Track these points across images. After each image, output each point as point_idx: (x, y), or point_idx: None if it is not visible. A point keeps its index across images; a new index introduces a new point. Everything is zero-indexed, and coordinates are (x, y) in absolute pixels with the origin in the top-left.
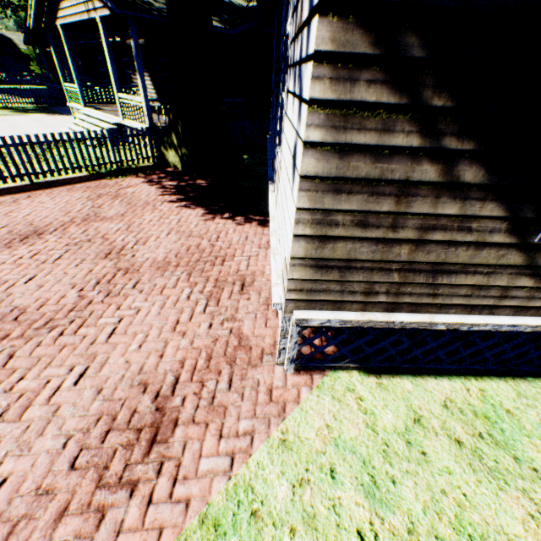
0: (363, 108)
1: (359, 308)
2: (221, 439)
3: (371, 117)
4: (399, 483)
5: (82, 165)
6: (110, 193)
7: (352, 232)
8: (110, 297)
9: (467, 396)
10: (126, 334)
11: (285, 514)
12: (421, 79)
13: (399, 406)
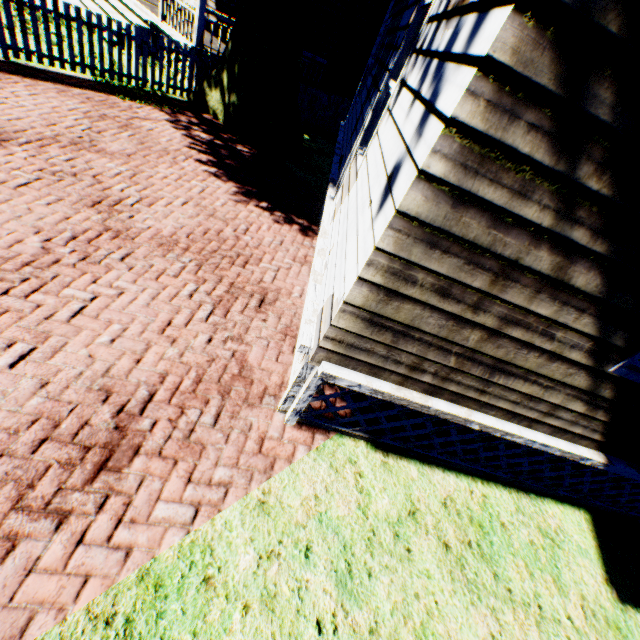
0: (509, 156)
1: (398, 380)
2: (188, 483)
3: (513, 171)
4: (375, 578)
5: (87, 62)
6: (118, 119)
7: (428, 298)
8: (86, 263)
9: (469, 498)
10: (97, 319)
11: (242, 587)
12: (591, 148)
13: (398, 492)
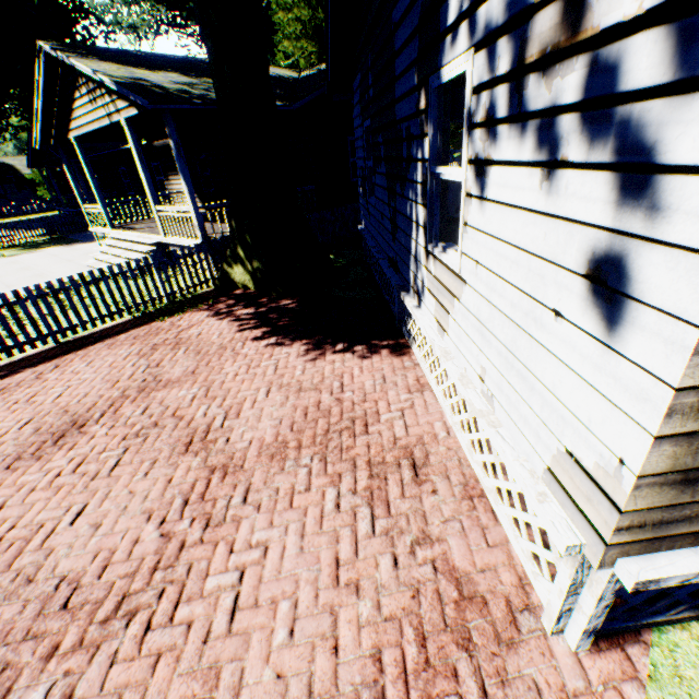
0: None
1: None
2: None
3: None
4: None
5: (121, 306)
6: (167, 341)
7: None
8: (211, 529)
9: None
10: (258, 606)
11: None
12: None
13: None
